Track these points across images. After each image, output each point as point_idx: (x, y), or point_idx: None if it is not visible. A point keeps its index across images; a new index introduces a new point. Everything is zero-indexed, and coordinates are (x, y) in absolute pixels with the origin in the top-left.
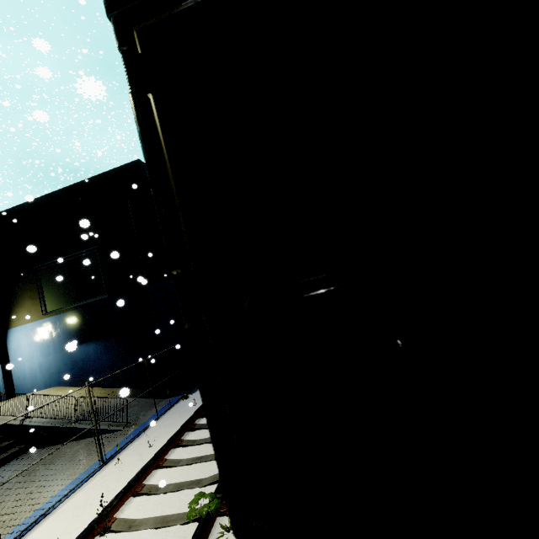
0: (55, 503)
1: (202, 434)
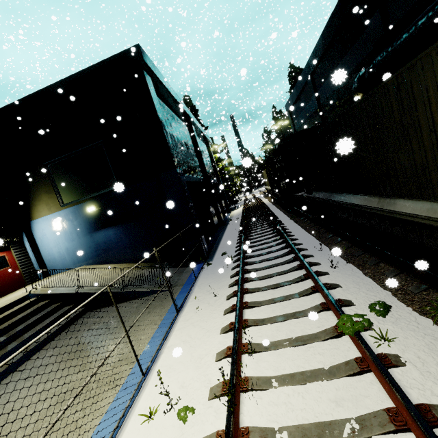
0: (161, 341)
1: (259, 284)
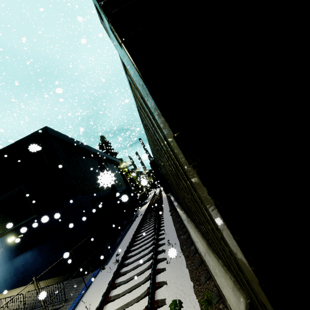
0: None
1: (122, 289)
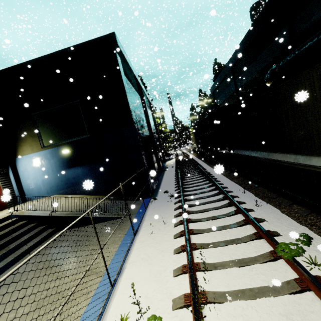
0: (124, 257)
1: (199, 216)
